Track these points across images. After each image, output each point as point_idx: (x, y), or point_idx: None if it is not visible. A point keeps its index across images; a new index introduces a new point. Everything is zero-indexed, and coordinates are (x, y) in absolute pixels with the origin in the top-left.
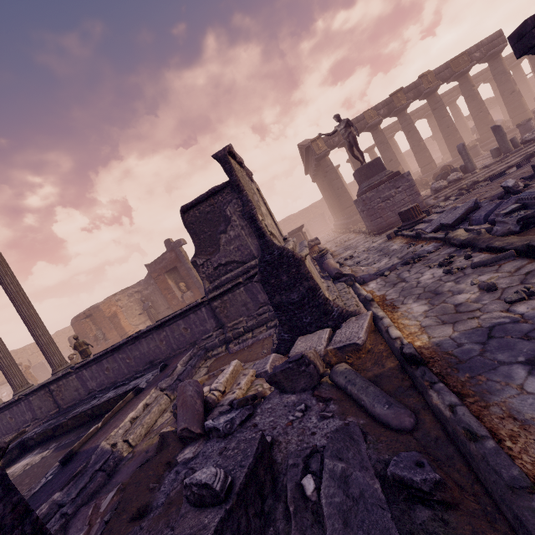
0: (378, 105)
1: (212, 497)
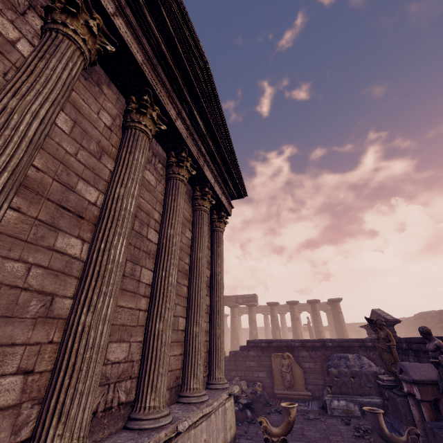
0: None
1: None
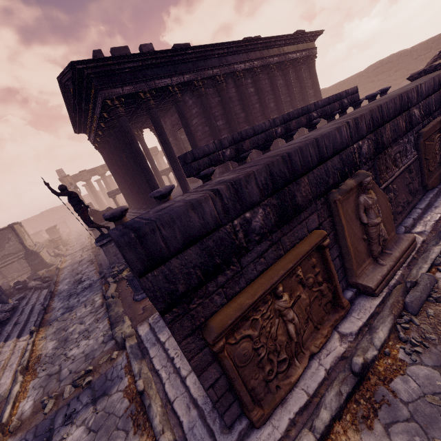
0: (103, 165)
1: (19, 282)
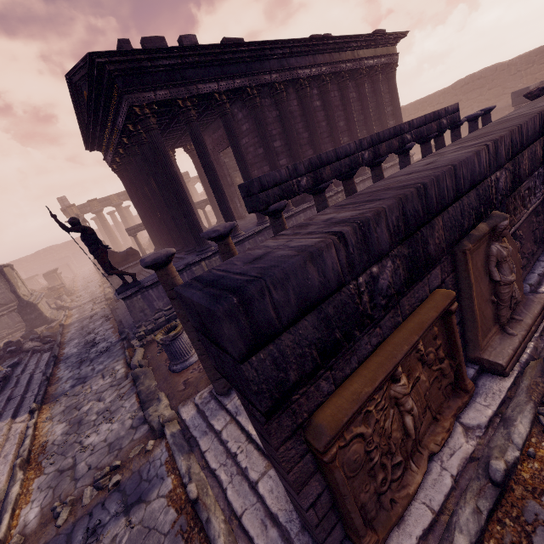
0: (120, 193)
1: (11, 343)
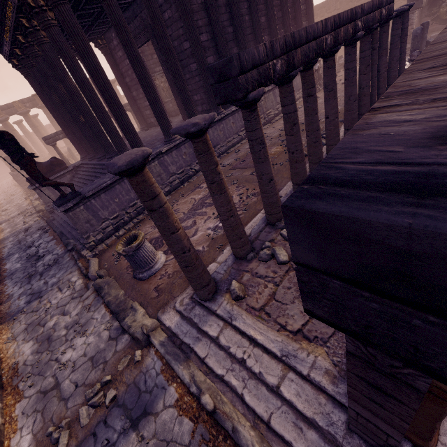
0: (24, 100)
1: None
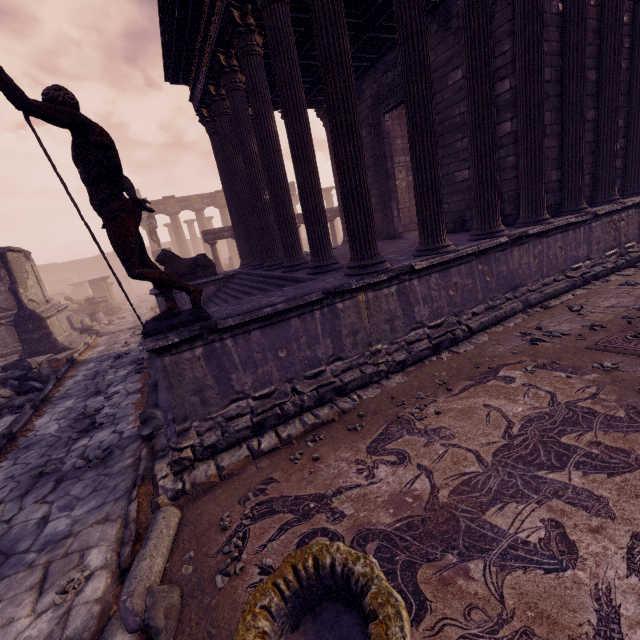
0: (204, 195)
1: None
